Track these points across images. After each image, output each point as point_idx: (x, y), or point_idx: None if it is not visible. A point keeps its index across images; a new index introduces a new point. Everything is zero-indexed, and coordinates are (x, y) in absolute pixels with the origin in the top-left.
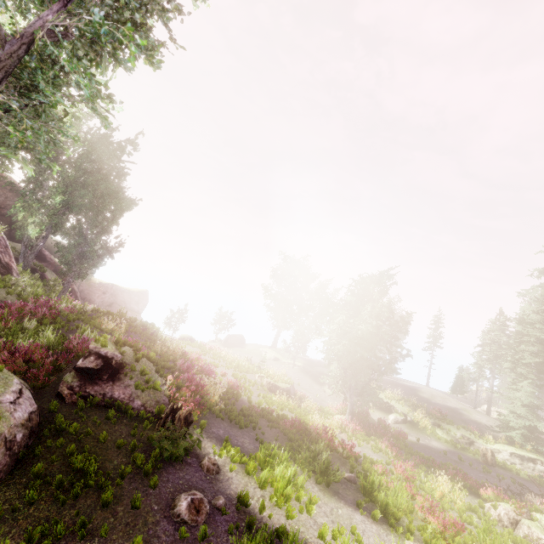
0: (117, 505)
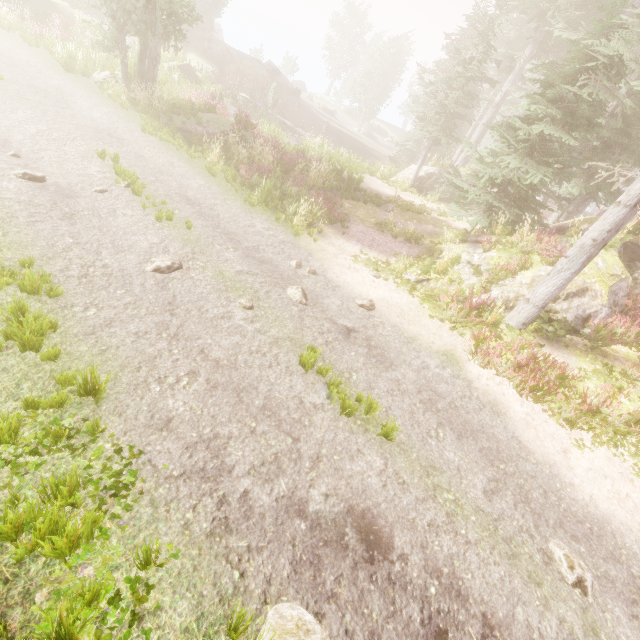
0: (292, 101)
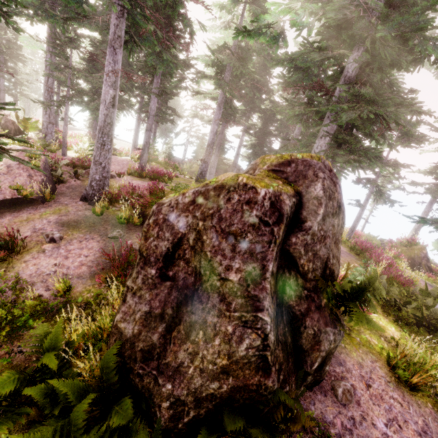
0: None
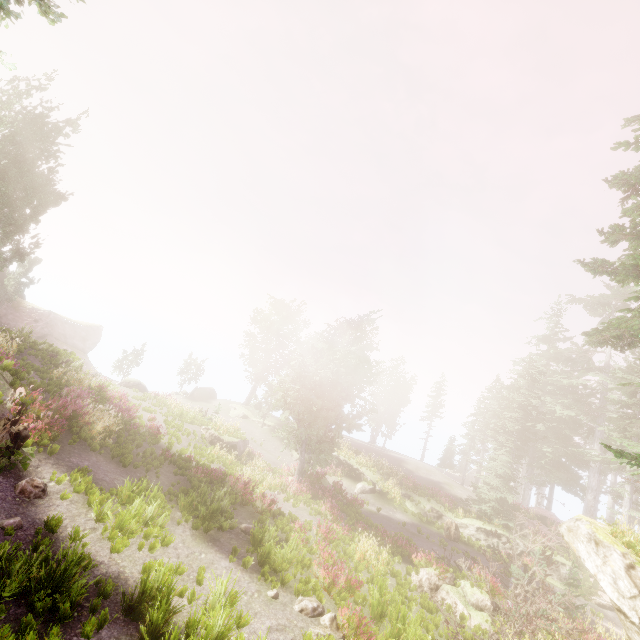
0: None
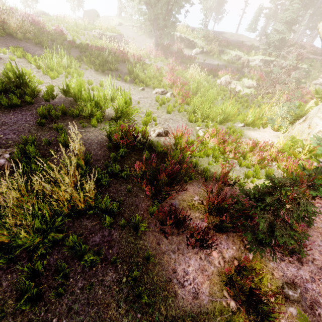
0: None
